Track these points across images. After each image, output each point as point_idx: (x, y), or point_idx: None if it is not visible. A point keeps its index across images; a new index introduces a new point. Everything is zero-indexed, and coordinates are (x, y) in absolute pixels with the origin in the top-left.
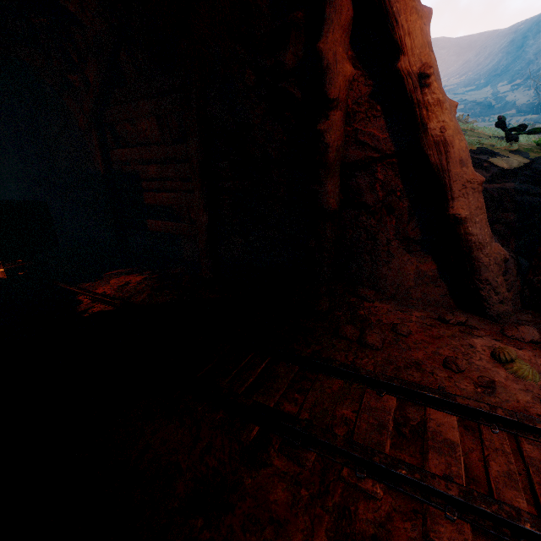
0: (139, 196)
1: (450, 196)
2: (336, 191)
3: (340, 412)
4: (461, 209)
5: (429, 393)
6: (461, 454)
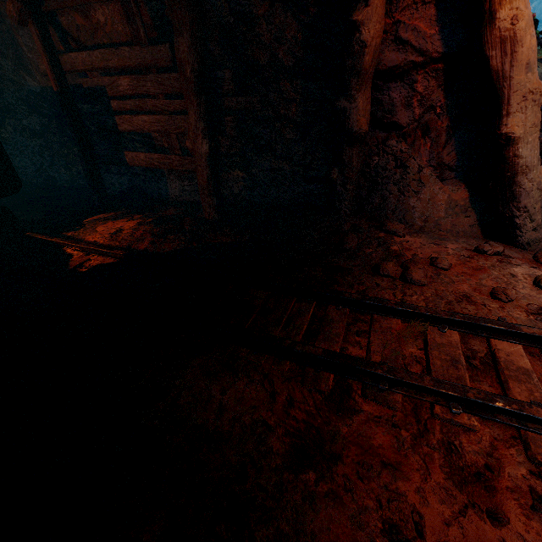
0: (110, 121)
1: (505, 111)
2: (367, 108)
3: (407, 351)
4: (516, 126)
5: (494, 325)
6: (537, 380)
